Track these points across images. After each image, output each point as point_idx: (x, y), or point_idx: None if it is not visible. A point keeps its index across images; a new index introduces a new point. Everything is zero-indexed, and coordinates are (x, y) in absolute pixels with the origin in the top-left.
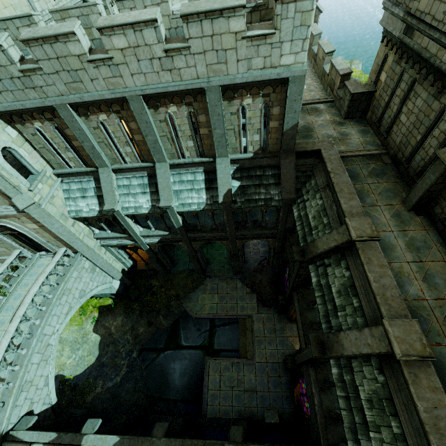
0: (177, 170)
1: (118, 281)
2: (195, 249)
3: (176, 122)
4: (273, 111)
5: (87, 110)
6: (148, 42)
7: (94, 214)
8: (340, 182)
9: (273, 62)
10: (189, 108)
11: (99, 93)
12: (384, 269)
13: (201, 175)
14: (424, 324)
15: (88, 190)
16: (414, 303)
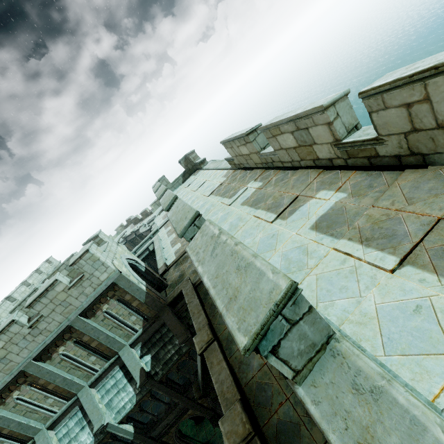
0: (100, 384)
1: None
2: (175, 443)
3: (71, 354)
4: (127, 298)
5: (1, 399)
6: (16, 332)
7: None
8: (192, 307)
9: (97, 283)
10: (72, 340)
11: (2, 382)
12: (220, 364)
13: (119, 373)
14: (268, 391)
15: None
16: (259, 374)
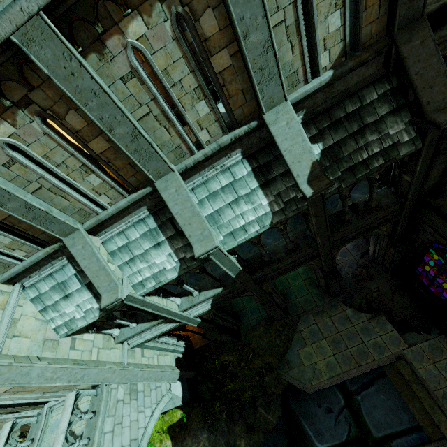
0: (196, 179)
1: (177, 384)
2: (267, 290)
3: (156, 66)
4: None
5: None
6: None
7: (95, 317)
8: None
9: None
10: (171, 5)
11: None
12: None
13: (242, 166)
14: None
15: (67, 283)
16: None
